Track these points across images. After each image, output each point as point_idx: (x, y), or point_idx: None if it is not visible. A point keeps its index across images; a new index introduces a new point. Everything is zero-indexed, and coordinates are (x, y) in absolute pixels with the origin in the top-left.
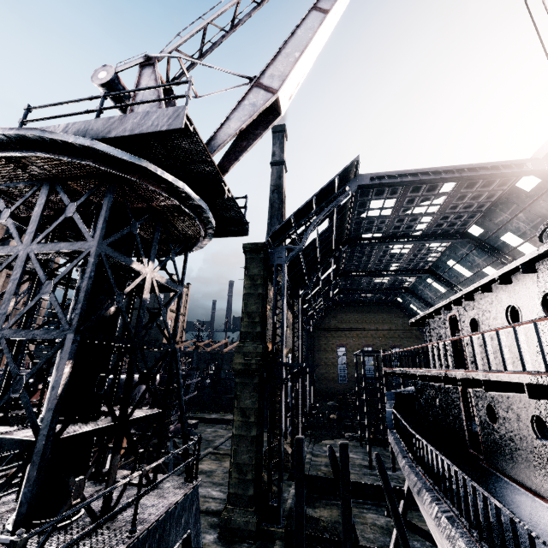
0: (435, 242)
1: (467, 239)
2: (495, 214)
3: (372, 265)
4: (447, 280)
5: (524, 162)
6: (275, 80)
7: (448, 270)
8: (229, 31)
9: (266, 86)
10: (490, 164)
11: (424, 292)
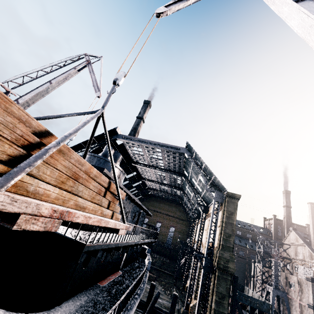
0: (169, 174)
1: (182, 176)
2: (187, 168)
3: (154, 177)
4: (187, 196)
5: (178, 147)
6: (22, 100)
7: (186, 190)
8: (36, 78)
9: (18, 101)
10: (166, 145)
11: (186, 200)
